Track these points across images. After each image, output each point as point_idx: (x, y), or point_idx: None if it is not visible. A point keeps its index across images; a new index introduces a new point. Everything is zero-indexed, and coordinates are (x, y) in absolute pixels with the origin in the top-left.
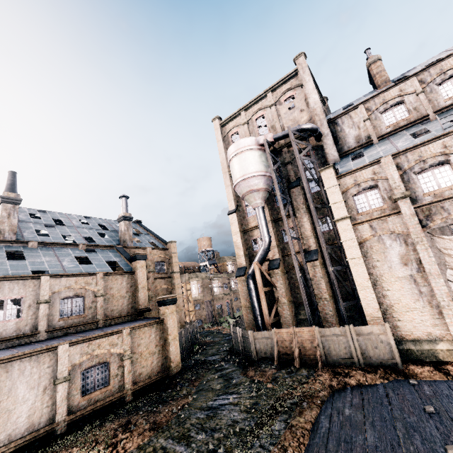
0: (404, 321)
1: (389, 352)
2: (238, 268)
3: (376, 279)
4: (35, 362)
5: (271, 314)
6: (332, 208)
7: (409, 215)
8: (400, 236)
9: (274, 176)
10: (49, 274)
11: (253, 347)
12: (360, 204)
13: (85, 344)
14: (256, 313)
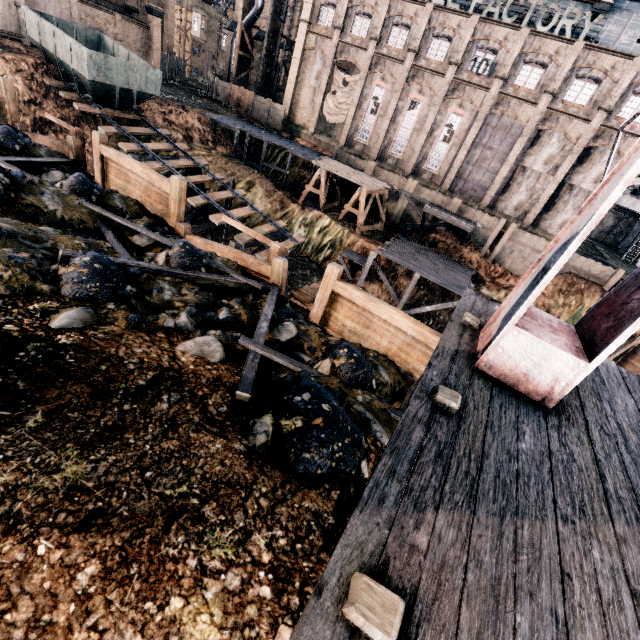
0: (299, 113)
1: (279, 122)
2: (234, 22)
3: (301, 82)
4: None
5: (238, 76)
6: (304, 6)
7: (334, 45)
8: (325, 58)
9: None
10: None
11: (215, 90)
12: (322, 16)
13: (88, 7)
14: (230, 72)
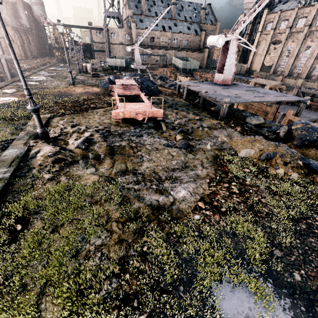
0: (254, 66)
1: (244, 71)
2: None
3: (256, 54)
4: (181, 53)
5: None
6: (259, 27)
7: (270, 36)
8: (266, 42)
9: (255, 5)
10: (182, 33)
11: None
12: (267, 27)
13: (188, 52)
14: None
